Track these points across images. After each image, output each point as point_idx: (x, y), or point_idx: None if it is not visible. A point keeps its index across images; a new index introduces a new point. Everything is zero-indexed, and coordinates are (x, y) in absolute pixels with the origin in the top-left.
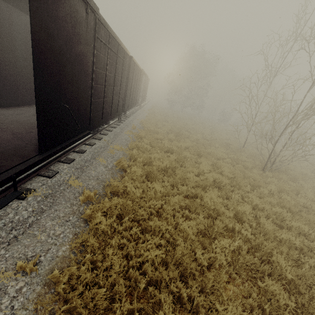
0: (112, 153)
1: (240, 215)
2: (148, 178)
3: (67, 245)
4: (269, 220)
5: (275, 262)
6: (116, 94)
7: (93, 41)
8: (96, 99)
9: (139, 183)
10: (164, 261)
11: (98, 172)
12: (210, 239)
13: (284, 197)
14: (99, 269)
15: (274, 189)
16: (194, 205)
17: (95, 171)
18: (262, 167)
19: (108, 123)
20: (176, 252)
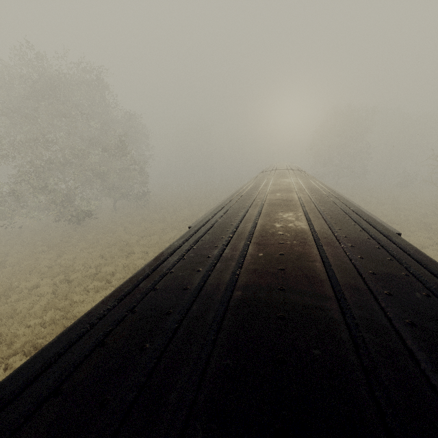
0: None
1: None
2: None
3: None
4: None
5: None
6: None
7: None
8: None
9: None
10: None
11: None
12: None
13: None
14: None
15: None
16: None
17: None
18: None
19: None
20: None
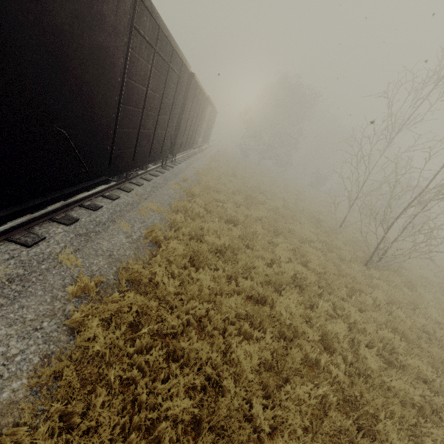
0: (144, 215)
1: (329, 338)
2: (194, 261)
3: (23, 379)
4: (373, 351)
5: (381, 433)
6: (162, 125)
7: (128, 33)
8: (125, 128)
9: (178, 269)
10: (196, 417)
11: (114, 243)
12: (278, 377)
13: (396, 312)
14: (74, 429)
15: (381, 298)
16: (260, 315)
17: (109, 241)
18: (365, 261)
19: (146, 168)
20: (219, 405)
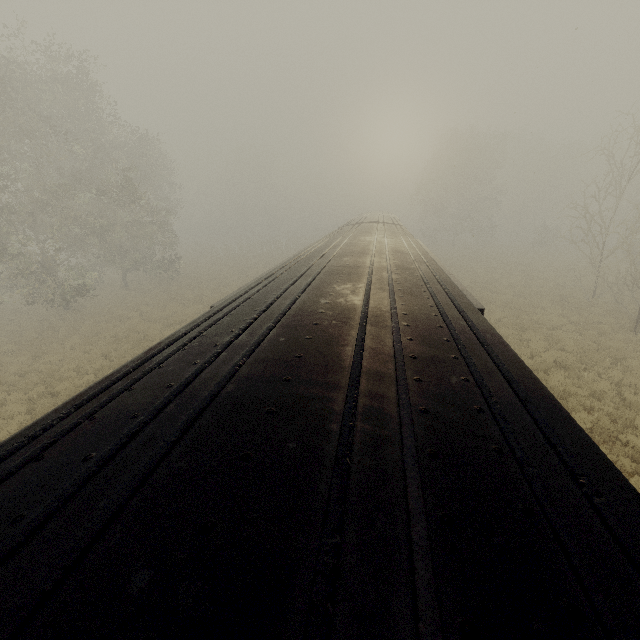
0: None
1: (598, 394)
2: None
3: None
4: (638, 394)
5: (638, 425)
6: None
7: None
8: None
9: None
10: None
11: None
12: None
13: None
14: None
15: None
16: None
17: None
18: (631, 327)
19: None
20: None
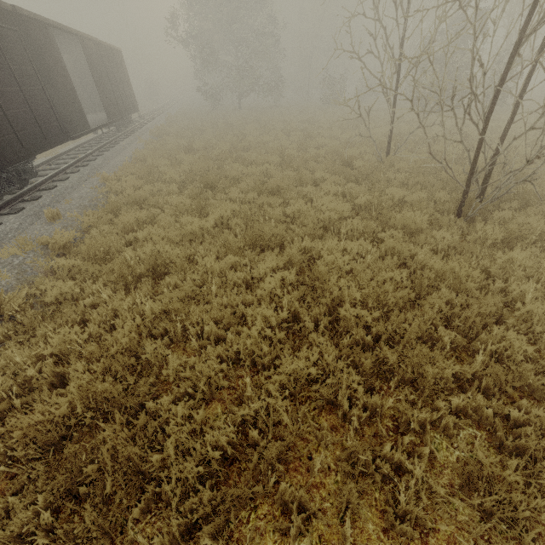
0: None
1: None
2: None
3: None
4: None
5: None
6: None
7: None
8: None
9: None
10: None
11: None
12: None
13: None
14: None
15: (541, 311)
16: None
17: None
18: (455, 206)
19: None
20: None
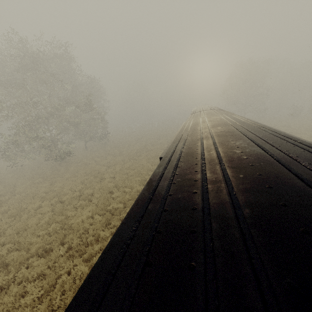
0: None
1: None
2: None
3: None
4: None
5: None
6: None
7: None
8: None
9: None
10: None
11: None
12: None
13: None
14: None
15: None
16: None
17: None
18: None
19: None
20: None
